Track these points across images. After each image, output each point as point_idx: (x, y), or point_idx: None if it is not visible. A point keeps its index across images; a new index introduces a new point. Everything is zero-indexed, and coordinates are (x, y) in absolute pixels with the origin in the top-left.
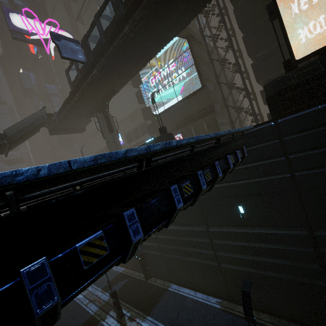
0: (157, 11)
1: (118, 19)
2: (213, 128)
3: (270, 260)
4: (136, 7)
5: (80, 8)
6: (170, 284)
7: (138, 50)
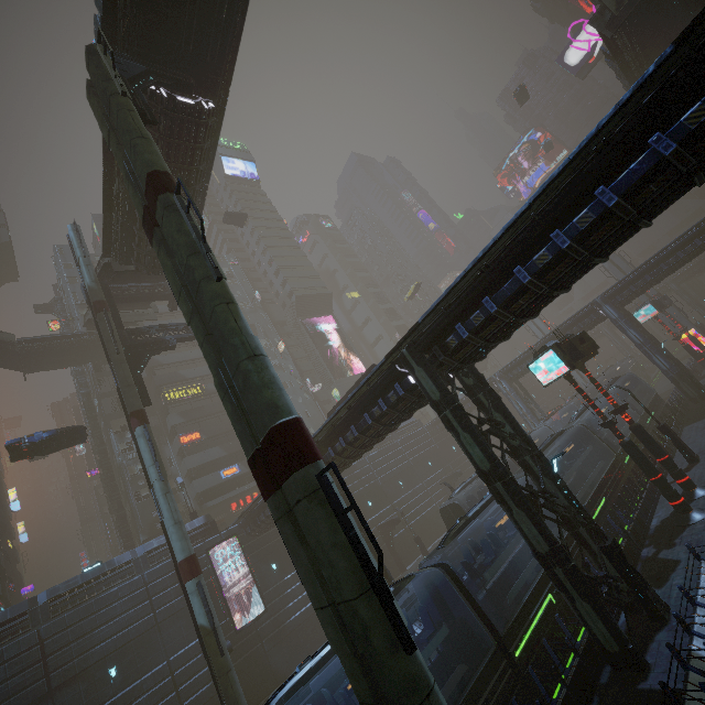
0: None
1: None
2: None
3: None
4: None
5: None
6: None
7: None
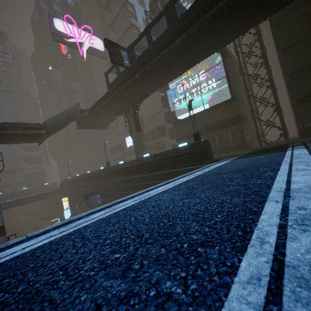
0: (210, 28)
1: (172, 32)
2: (238, 138)
3: None
4: (191, 23)
5: (113, 18)
6: None
7: (181, 60)
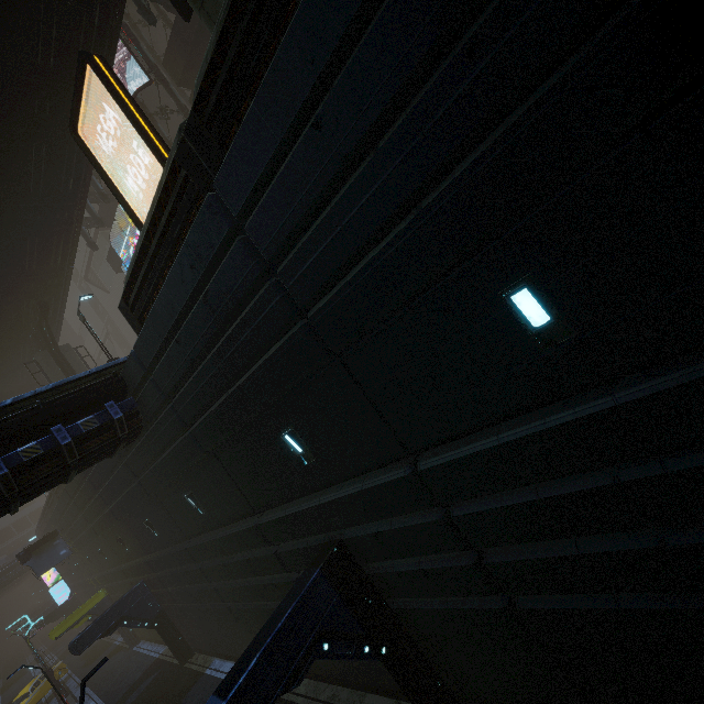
0: None
1: None
2: None
3: (257, 580)
4: None
5: None
6: (213, 660)
7: (23, 231)
